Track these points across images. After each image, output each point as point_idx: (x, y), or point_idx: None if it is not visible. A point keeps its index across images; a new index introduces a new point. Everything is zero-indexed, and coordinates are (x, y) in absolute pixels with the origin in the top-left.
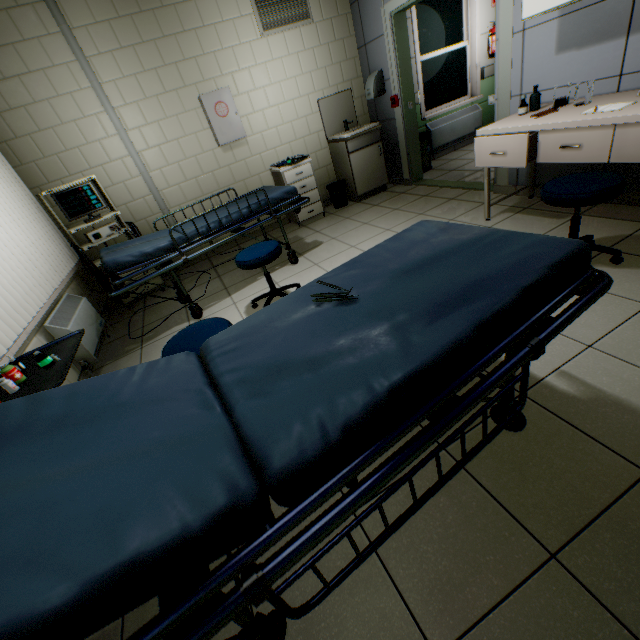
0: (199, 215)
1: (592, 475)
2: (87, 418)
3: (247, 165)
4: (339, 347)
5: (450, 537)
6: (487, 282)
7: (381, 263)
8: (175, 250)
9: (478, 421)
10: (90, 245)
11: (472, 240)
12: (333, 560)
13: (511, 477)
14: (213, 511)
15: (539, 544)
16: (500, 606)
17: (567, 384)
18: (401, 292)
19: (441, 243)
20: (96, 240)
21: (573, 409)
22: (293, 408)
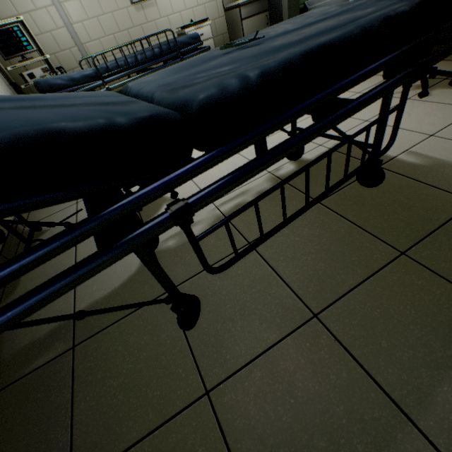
0: (117, 47)
1: (433, 207)
2: (12, 100)
3: (157, 26)
4: (249, 58)
5: (324, 250)
6: (384, 7)
7: (281, 30)
8: (99, 79)
9: (345, 185)
10: (26, 84)
11: (363, 2)
12: (235, 271)
13: (371, 213)
14: (137, 116)
15: (392, 248)
16: (363, 284)
17: (414, 158)
18: (302, 31)
19: (334, 11)
20: (31, 80)
21: (419, 172)
22: (211, 80)
